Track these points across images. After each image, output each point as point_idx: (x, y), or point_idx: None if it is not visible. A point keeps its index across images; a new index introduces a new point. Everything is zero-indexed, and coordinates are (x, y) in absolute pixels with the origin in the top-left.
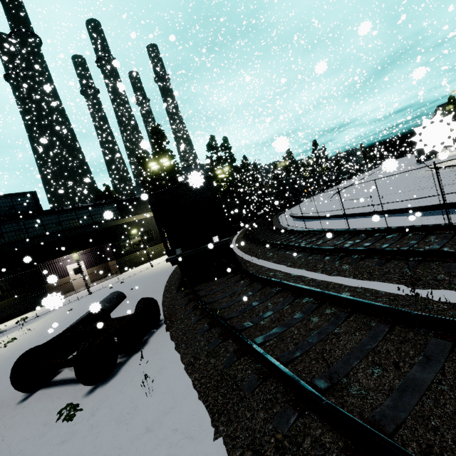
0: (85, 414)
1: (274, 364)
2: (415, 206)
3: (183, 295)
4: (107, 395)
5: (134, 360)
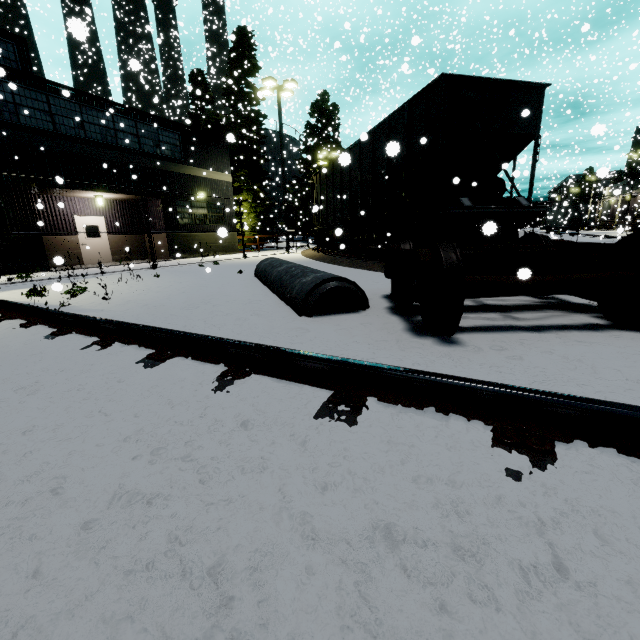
0: None
1: None
2: None
3: None
4: None
5: None
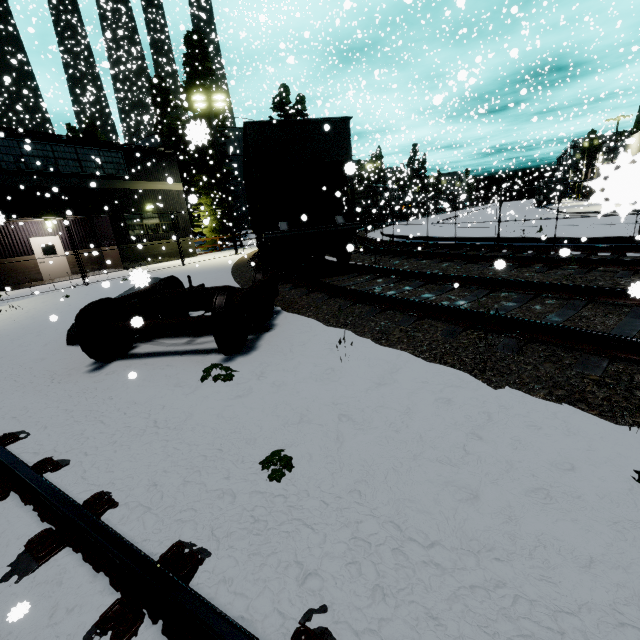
0: (247, 377)
1: (546, 324)
2: (577, 236)
3: (291, 286)
4: (264, 363)
5: (272, 337)
